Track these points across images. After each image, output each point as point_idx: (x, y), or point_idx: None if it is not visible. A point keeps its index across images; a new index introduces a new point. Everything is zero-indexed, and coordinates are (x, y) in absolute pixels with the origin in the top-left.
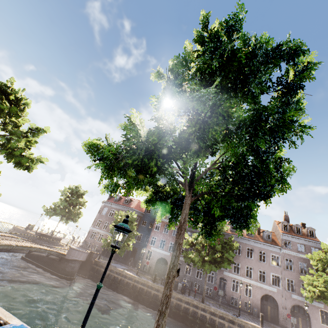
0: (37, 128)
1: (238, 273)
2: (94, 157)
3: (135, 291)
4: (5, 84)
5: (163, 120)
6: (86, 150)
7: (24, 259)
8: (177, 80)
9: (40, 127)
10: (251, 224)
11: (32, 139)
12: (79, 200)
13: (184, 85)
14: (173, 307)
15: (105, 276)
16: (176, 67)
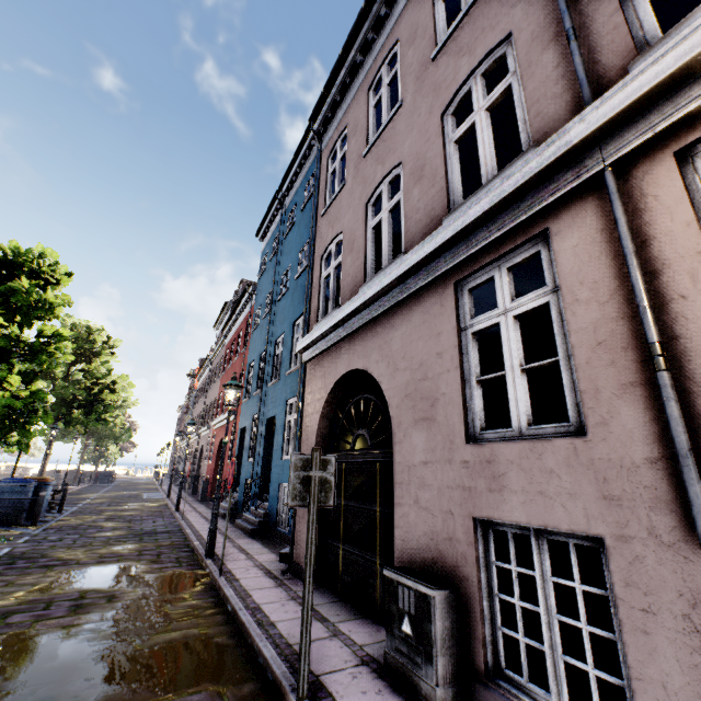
0: None
1: None
2: None
3: None
4: None
5: None
6: None
7: None
8: None
9: None
10: None
11: None
12: None
13: None
14: None
15: None
16: None
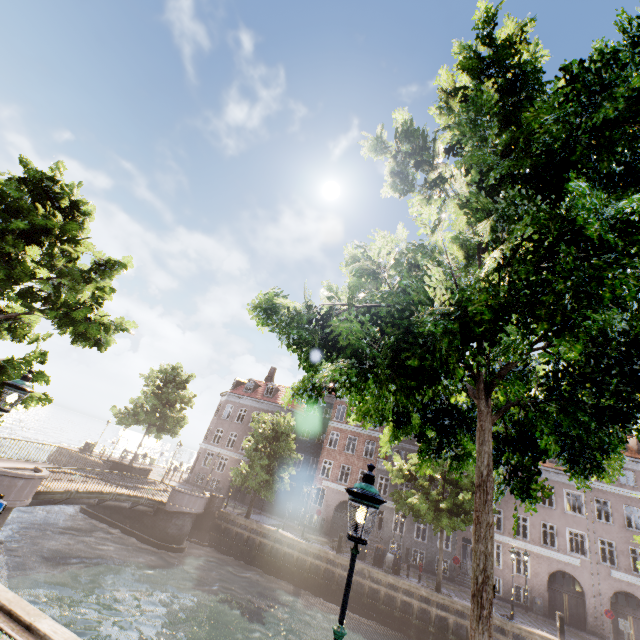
0: (108, 261)
1: (497, 528)
2: (286, 337)
3: (302, 570)
4: (47, 176)
5: (436, 250)
6: (255, 319)
7: (86, 513)
8: (420, 154)
9: (114, 259)
10: (608, 463)
11: (105, 286)
12: (180, 393)
13: (436, 165)
14: (380, 601)
15: (242, 541)
16: (458, 130)
